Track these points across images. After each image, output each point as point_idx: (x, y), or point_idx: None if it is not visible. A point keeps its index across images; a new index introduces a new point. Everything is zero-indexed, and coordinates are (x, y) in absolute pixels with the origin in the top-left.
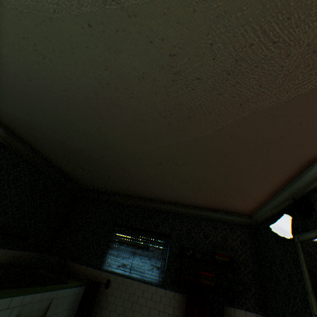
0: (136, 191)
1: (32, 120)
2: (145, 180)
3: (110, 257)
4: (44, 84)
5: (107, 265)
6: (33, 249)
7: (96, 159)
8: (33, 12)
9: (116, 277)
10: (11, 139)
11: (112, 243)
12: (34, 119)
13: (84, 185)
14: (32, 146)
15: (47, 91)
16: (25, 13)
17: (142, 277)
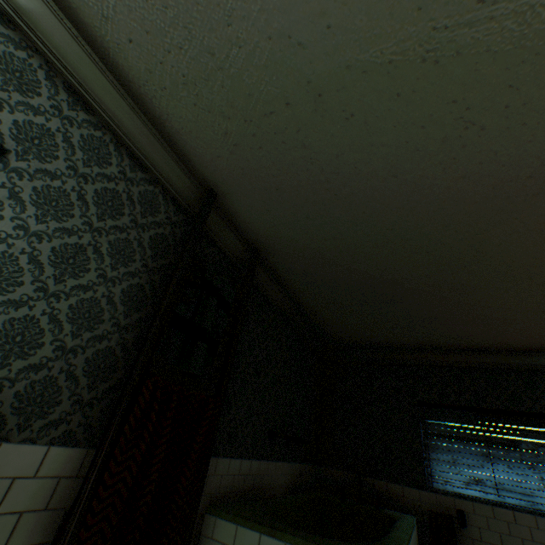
0: (456, 338)
1: (332, 246)
2: (502, 315)
3: (438, 466)
4: (419, 178)
5: (440, 481)
6: (305, 458)
7: (413, 291)
8: (526, 43)
9: (472, 504)
10: (269, 285)
11: (431, 440)
12: (337, 244)
13: (338, 340)
14: (290, 290)
15: (413, 189)
16: (499, 53)
17: (531, 504)
